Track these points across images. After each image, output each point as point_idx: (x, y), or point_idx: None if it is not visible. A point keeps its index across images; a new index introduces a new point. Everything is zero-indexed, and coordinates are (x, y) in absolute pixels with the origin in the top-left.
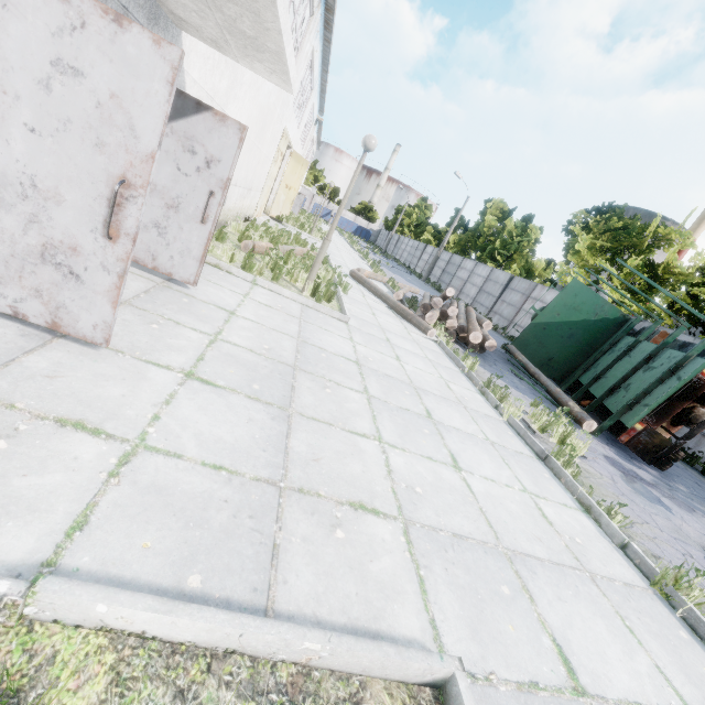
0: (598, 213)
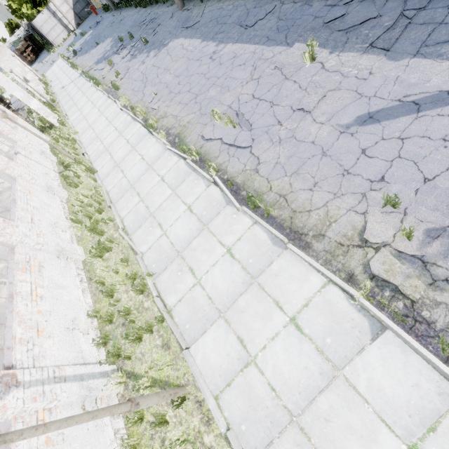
0: None
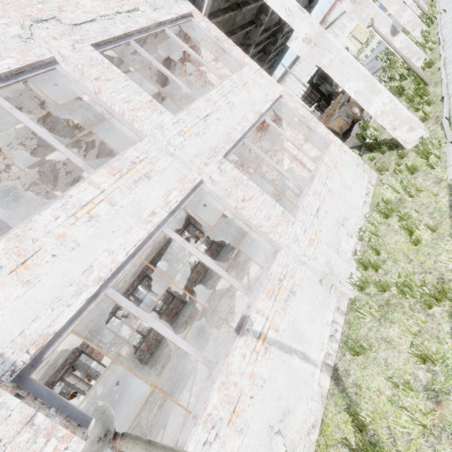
0: None
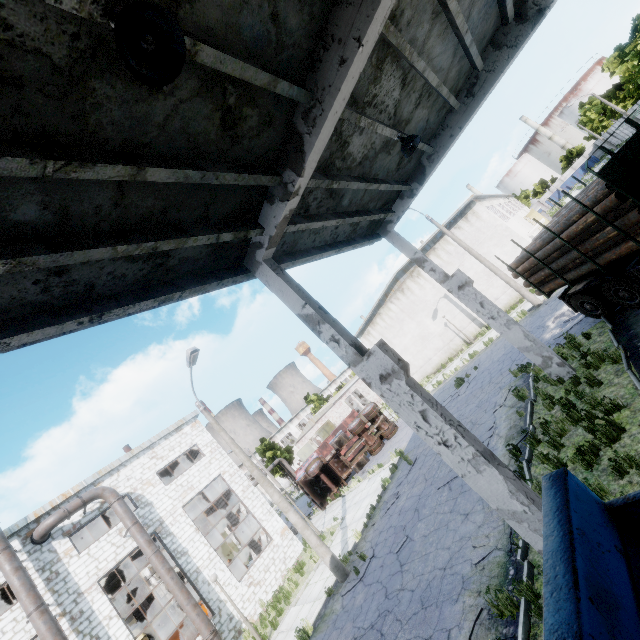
0: (635, 31)
